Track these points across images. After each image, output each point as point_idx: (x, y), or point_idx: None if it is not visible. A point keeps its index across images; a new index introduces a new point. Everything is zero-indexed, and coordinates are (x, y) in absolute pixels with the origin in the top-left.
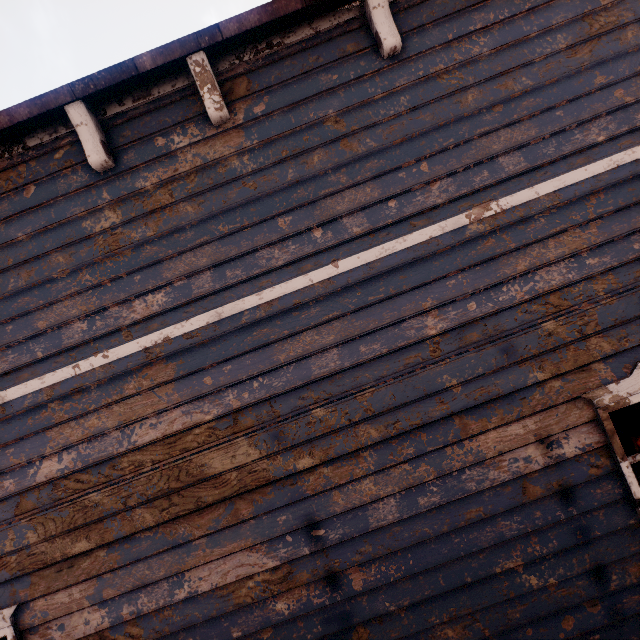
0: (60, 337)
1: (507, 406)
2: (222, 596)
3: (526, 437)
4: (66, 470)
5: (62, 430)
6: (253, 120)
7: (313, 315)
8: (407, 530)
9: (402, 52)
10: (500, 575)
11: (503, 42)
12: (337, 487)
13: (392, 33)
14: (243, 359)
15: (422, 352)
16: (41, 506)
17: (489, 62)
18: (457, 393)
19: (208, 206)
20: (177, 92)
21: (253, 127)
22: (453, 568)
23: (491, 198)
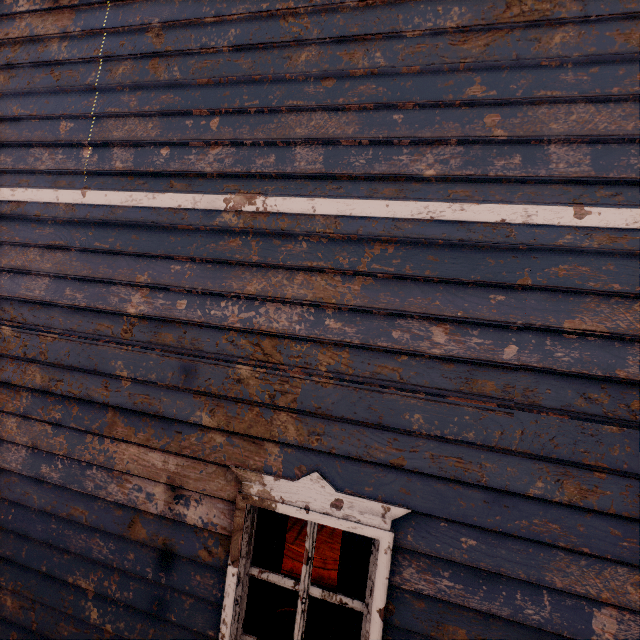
0: None
1: (160, 430)
2: None
3: (160, 473)
4: None
5: None
6: (88, 5)
7: (45, 234)
8: (22, 486)
9: None
10: (73, 586)
11: None
12: None
13: None
14: None
15: (116, 326)
16: None
17: (350, 17)
18: (124, 387)
19: (15, 82)
20: None
21: (85, 13)
22: (39, 549)
23: (262, 191)
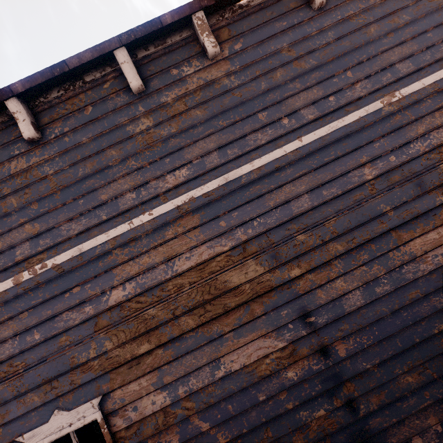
0: (117, 204)
1: (425, 221)
2: (248, 372)
3: (440, 240)
4: (129, 295)
5: (124, 268)
6: (234, 54)
7: (289, 174)
8: (370, 311)
9: (325, 5)
10: (437, 335)
11: None
12: (319, 287)
13: None
14: (245, 207)
15: (364, 191)
16: (113, 323)
17: (381, 8)
18: (391, 216)
19: (211, 110)
20: (183, 40)
21: (235, 58)
22: (405, 334)
23: (395, 90)
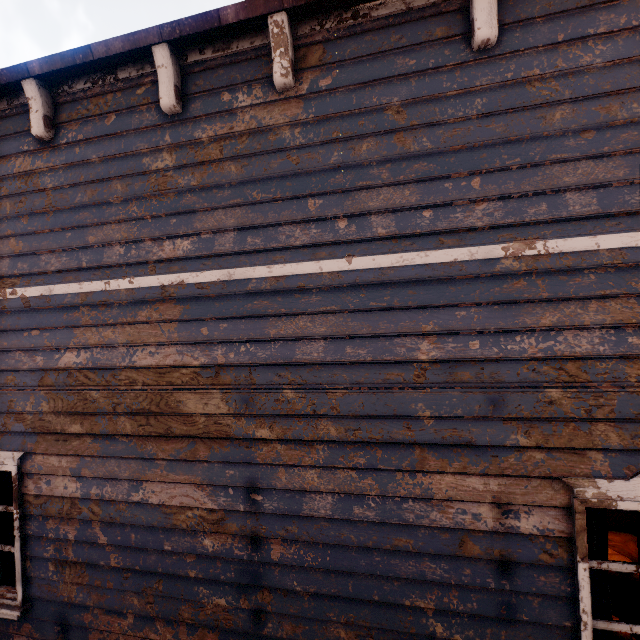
0: (102, 254)
1: (475, 457)
2: (165, 513)
3: (483, 495)
4: (80, 365)
5: (85, 332)
6: (316, 93)
7: (312, 302)
8: (334, 529)
9: (496, 46)
10: (408, 608)
11: (625, 55)
12: (285, 465)
13: (490, 22)
14: (239, 322)
15: (406, 373)
16: (57, 386)
17: (598, 76)
18: (427, 425)
19: (250, 170)
20: (254, 50)
21: (314, 100)
22: (365, 581)
23: (540, 236)
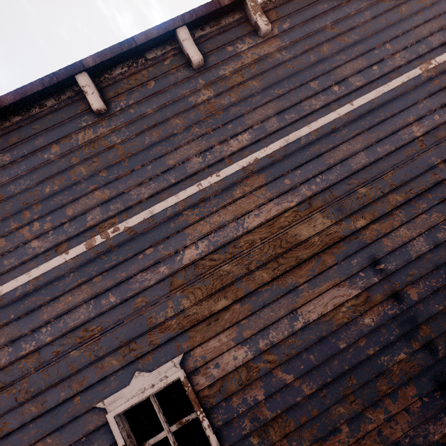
0: (184, 168)
1: None
2: (326, 321)
3: None
4: (203, 253)
5: (195, 227)
6: (283, 32)
7: (344, 134)
8: (435, 255)
9: None
10: None
11: None
12: (384, 236)
13: None
14: (306, 166)
15: (414, 147)
16: (188, 281)
17: None
18: (442, 167)
19: (266, 80)
20: (235, 21)
21: (284, 36)
22: None
23: (430, 58)
